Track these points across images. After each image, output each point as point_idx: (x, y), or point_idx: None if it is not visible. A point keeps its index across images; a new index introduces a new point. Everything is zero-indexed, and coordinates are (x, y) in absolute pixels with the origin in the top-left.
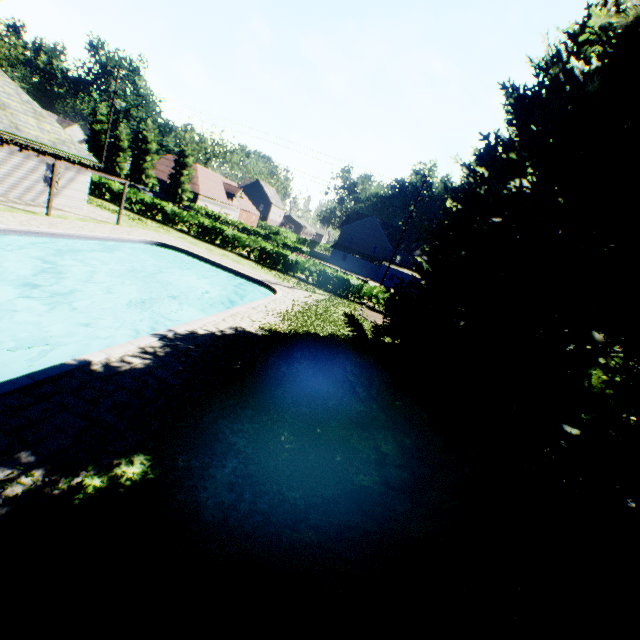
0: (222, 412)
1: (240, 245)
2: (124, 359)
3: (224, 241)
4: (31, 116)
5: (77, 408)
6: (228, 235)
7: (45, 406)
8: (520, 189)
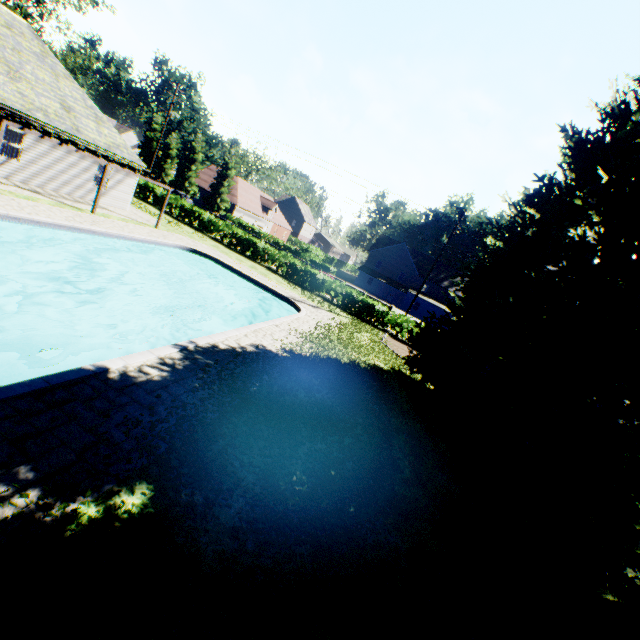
0: (234, 440)
1: (270, 259)
2: (142, 369)
3: (255, 253)
4: (92, 120)
5: (86, 420)
6: (259, 248)
7: (55, 414)
8: (583, 238)
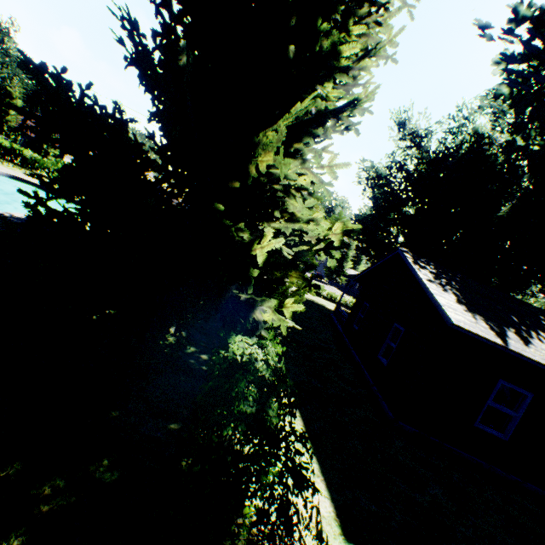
0: None
1: None
2: None
3: None
4: None
5: None
6: None
7: None
8: None
